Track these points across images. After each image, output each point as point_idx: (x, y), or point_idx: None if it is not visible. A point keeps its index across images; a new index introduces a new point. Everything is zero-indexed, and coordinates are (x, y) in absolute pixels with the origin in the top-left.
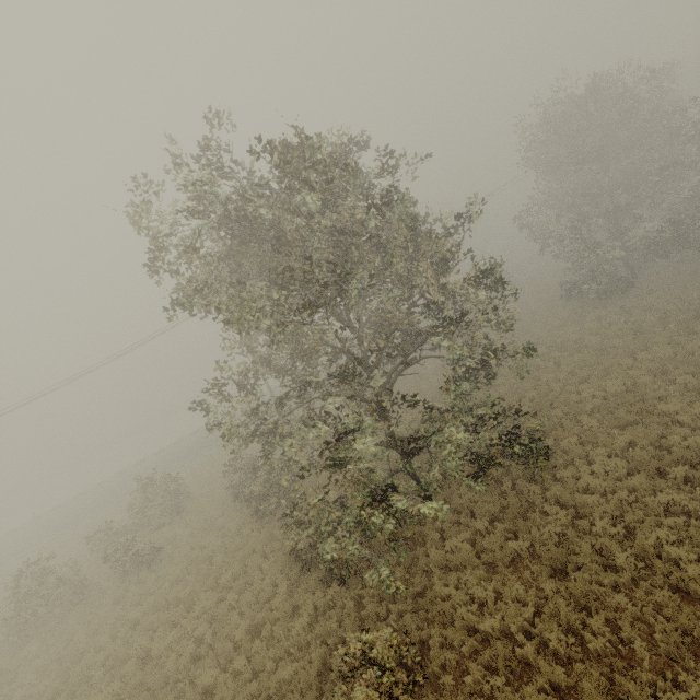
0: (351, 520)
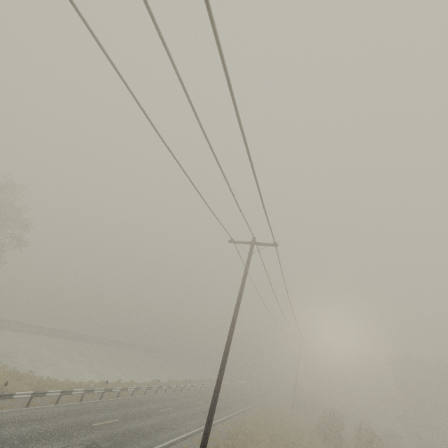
0: None
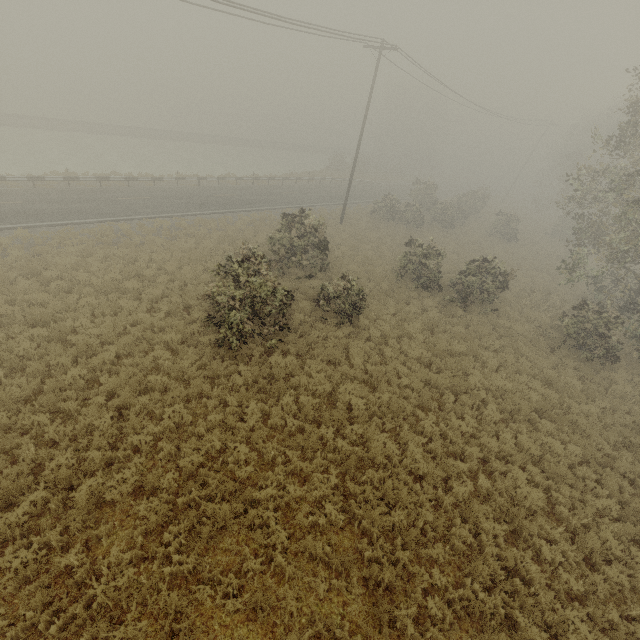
0: None
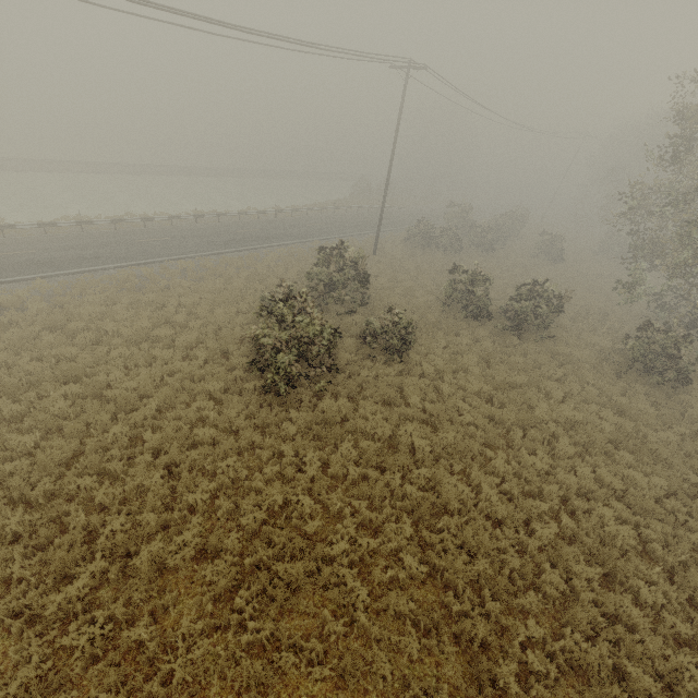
0: None
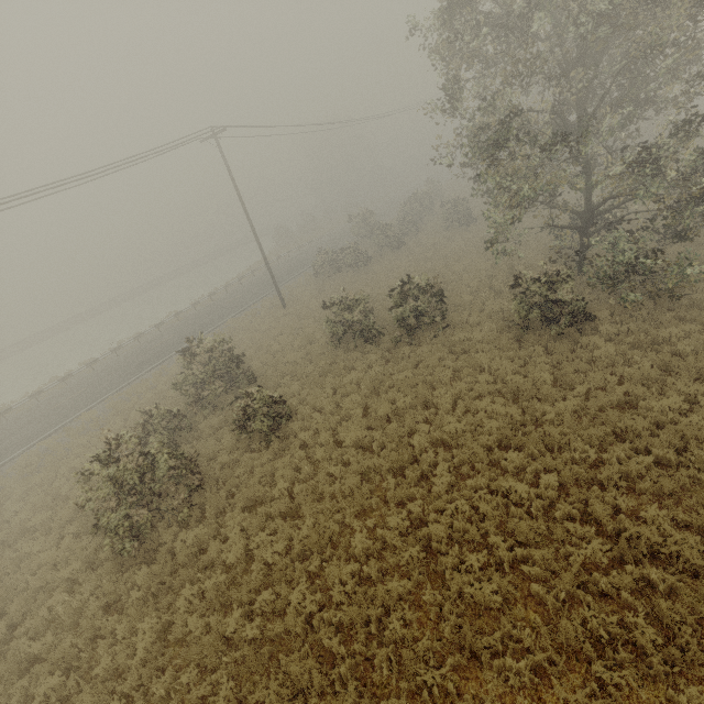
0: (631, 253)
